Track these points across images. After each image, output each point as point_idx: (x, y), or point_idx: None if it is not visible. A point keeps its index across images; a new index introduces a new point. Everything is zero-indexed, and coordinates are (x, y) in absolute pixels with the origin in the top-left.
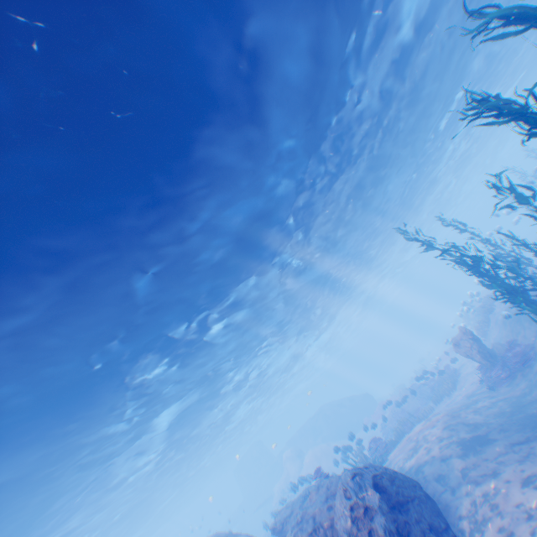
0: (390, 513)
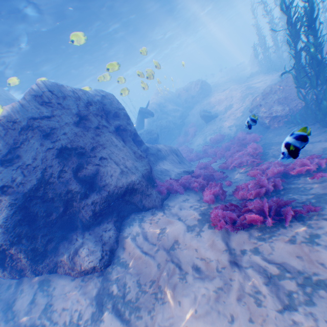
0: (201, 86)
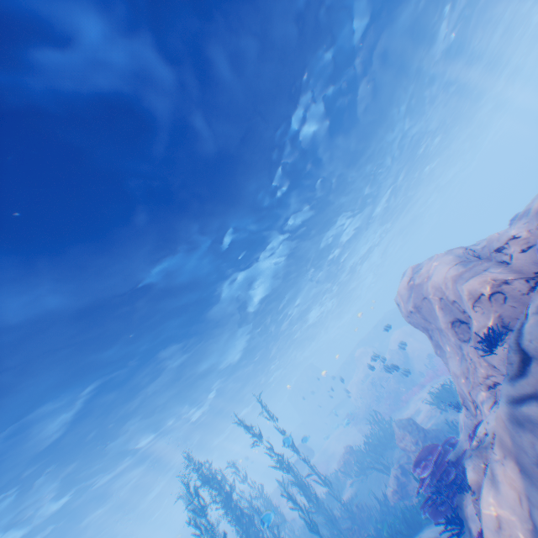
0: None
